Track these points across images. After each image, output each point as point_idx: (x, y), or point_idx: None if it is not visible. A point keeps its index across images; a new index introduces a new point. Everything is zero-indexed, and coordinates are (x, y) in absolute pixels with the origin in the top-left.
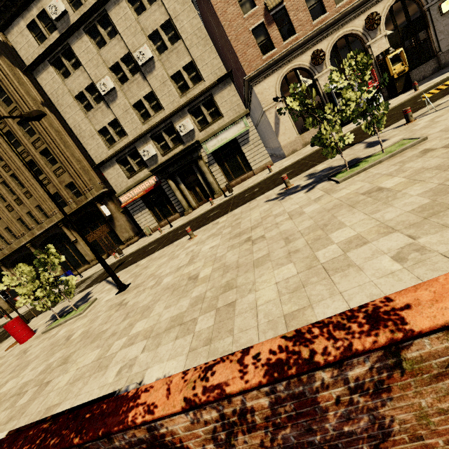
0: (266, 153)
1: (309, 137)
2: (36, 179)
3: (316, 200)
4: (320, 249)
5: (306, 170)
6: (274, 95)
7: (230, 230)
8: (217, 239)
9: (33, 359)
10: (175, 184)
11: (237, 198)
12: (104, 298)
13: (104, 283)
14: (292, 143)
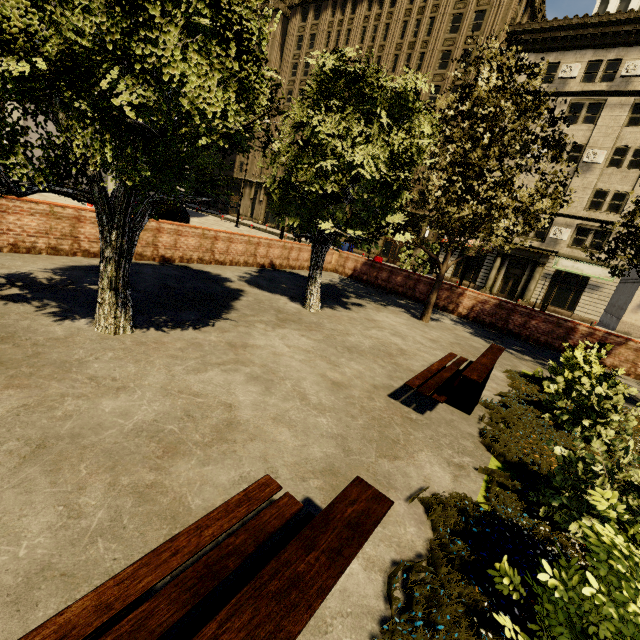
0: (601, 312)
1: None
2: None
3: None
4: None
5: None
6: None
7: None
8: None
9: None
10: (499, 264)
11: None
12: None
13: None
14: (633, 326)
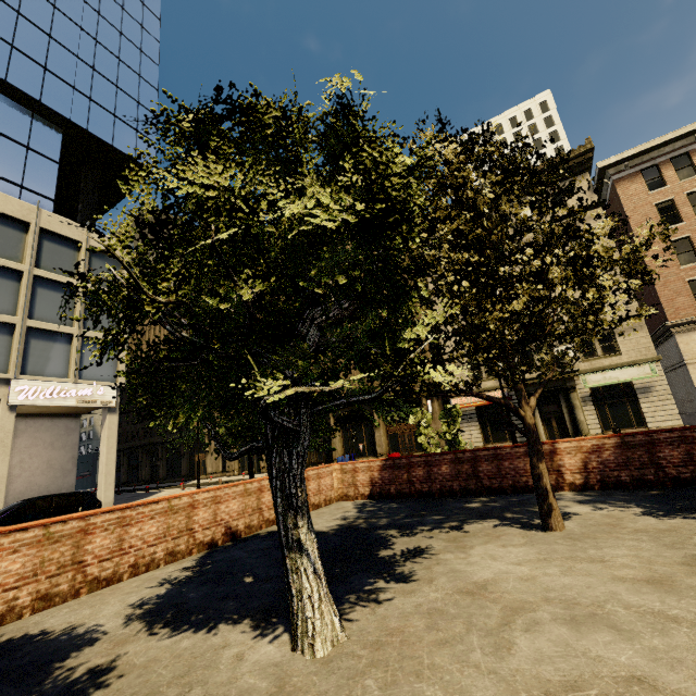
0: (677, 413)
1: None
2: None
3: None
4: None
5: None
6: None
7: None
8: None
9: None
10: None
11: None
12: None
13: None
14: None
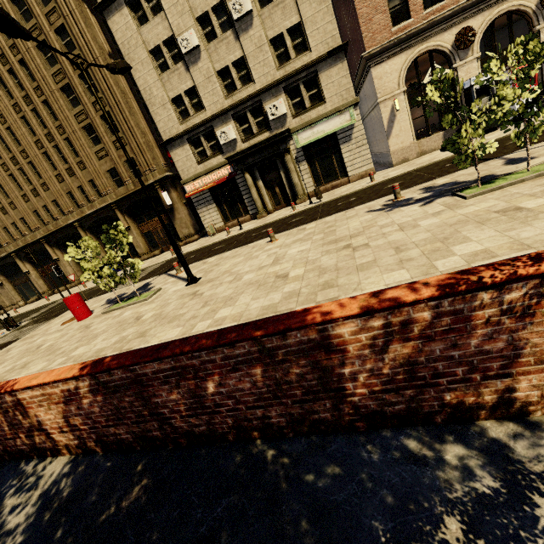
0: (370, 157)
1: (427, 145)
2: (119, 143)
3: (434, 215)
4: (439, 259)
5: (421, 183)
6: (396, 83)
7: (322, 236)
8: (307, 244)
9: (101, 332)
10: (252, 180)
11: (327, 206)
12: (170, 288)
13: (165, 276)
14: (404, 149)
